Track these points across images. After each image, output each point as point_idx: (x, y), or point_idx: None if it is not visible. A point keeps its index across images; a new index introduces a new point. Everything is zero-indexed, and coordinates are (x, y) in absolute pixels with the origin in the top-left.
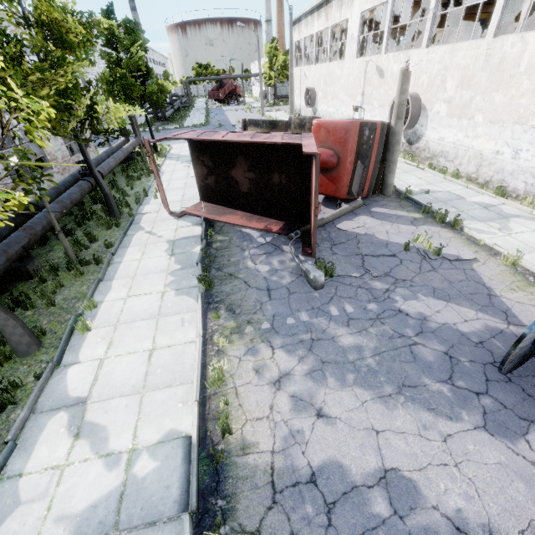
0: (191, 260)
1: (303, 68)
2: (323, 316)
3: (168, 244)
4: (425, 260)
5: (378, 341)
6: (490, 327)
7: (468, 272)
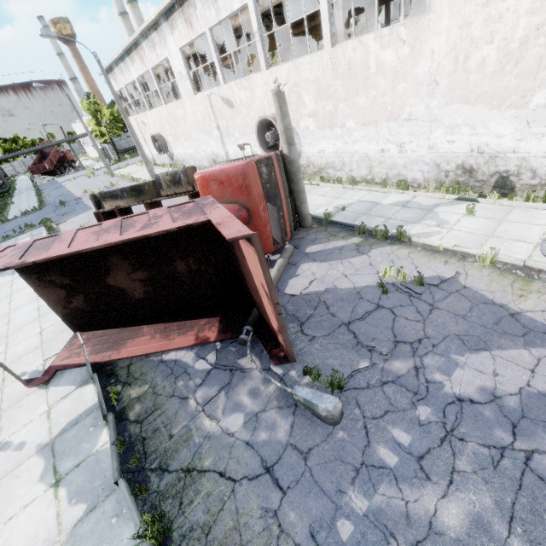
0: (101, 475)
1: (137, 116)
2: (383, 479)
3: (41, 458)
4: (413, 297)
5: (488, 485)
6: None
7: (466, 293)
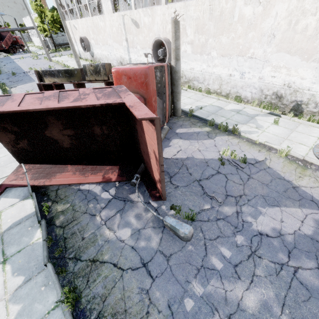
0: (35, 259)
1: (71, 21)
2: (213, 276)
3: None
4: (238, 169)
5: (272, 285)
6: (318, 220)
7: (269, 171)
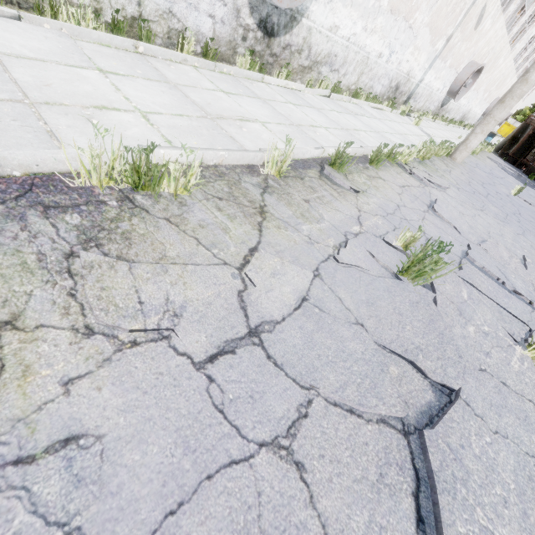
0: None
1: None
2: None
3: None
4: None
5: None
6: None
7: None
